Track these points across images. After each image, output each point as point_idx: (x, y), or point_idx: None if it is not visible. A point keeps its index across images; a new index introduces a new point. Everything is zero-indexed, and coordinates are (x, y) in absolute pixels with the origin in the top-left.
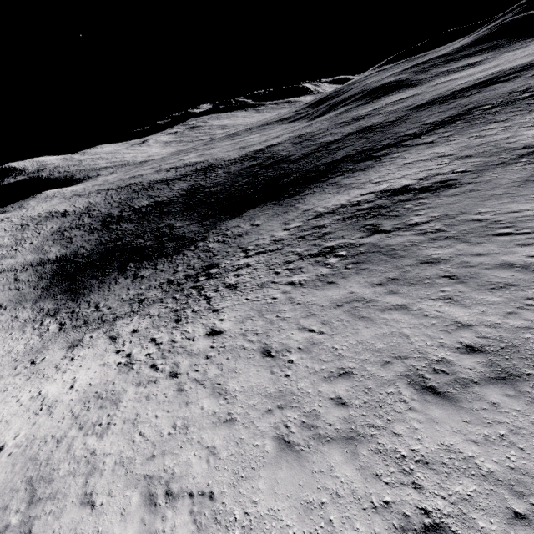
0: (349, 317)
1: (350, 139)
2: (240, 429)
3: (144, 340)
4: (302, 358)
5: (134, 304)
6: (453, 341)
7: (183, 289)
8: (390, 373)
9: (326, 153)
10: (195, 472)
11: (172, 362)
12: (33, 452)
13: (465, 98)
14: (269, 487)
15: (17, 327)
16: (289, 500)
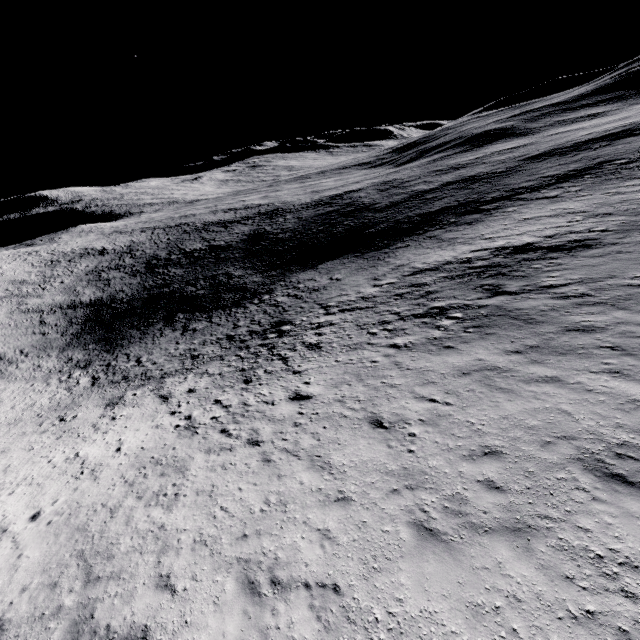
0: (482, 387)
1: (449, 189)
2: (360, 510)
3: (206, 401)
4: (427, 431)
5: (186, 361)
6: (635, 422)
7: (249, 347)
8: (555, 455)
9: (420, 202)
10: (307, 559)
11: (249, 428)
12: (81, 522)
13: (593, 150)
14: (415, 583)
15: (41, 378)
16: (448, 600)
